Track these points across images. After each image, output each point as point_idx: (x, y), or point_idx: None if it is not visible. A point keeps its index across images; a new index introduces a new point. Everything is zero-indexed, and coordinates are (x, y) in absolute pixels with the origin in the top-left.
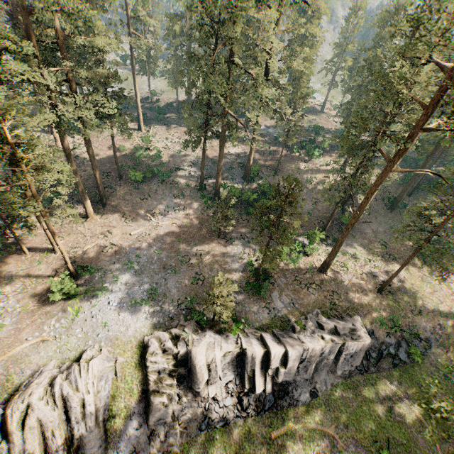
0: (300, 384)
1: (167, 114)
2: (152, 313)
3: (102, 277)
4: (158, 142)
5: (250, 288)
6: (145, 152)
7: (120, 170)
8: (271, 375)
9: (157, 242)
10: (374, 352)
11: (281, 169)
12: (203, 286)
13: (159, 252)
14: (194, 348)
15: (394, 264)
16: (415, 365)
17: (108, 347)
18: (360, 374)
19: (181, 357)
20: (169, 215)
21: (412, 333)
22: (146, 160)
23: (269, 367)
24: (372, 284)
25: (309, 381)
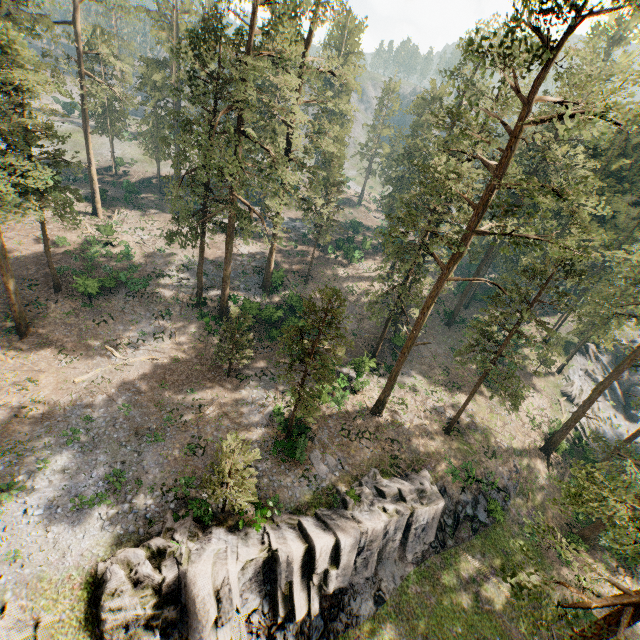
0: (359, 588)
1: (143, 194)
2: (113, 518)
3: (14, 463)
4: (127, 234)
5: (279, 450)
6: (105, 248)
7: (57, 276)
8: (317, 584)
9: (125, 391)
10: (449, 517)
11: (314, 275)
12: (206, 456)
13: (129, 409)
14: (192, 567)
15: (460, 394)
16: (497, 526)
17: (20, 600)
18: (436, 553)
19: (169, 588)
20: (145, 346)
21: (489, 482)
22: (106, 261)
23: (315, 572)
24: (437, 423)
25: (372, 580)
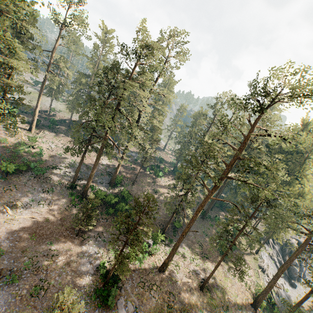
0: None
1: (59, 126)
2: None
3: None
4: (44, 143)
5: (97, 295)
6: (28, 148)
7: None
8: None
9: (5, 238)
10: None
11: (138, 181)
12: (45, 297)
13: (2, 253)
14: None
15: (208, 262)
16: None
17: None
18: None
19: None
20: (31, 208)
21: None
22: (26, 155)
23: None
24: (196, 281)
25: None
